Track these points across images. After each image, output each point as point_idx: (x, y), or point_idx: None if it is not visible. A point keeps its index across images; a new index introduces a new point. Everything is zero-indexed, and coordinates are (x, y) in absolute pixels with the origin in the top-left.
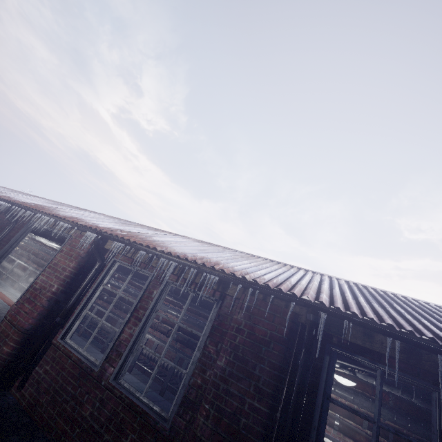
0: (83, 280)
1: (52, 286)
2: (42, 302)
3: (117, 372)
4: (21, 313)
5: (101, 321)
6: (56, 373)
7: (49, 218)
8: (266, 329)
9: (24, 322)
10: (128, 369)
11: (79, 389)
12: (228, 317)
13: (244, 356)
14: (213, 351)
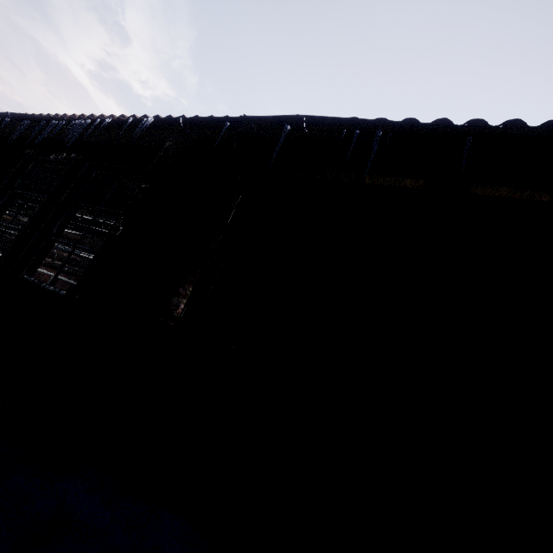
0: None
1: None
2: None
3: None
4: None
5: None
6: None
7: None
8: None
9: None
10: None
11: None
12: None
13: None
14: None
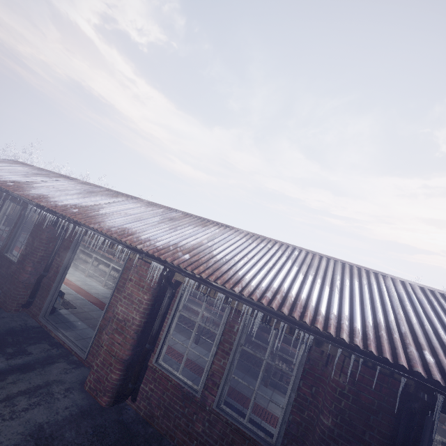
0: (158, 306)
1: (135, 320)
2: (131, 334)
3: (217, 401)
4: (115, 344)
5: (188, 348)
6: (162, 393)
7: (104, 239)
8: (372, 398)
9: (122, 354)
10: (195, 341)
11: (187, 409)
12: (319, 362)
13: (351, 421)
14: (308, 393)
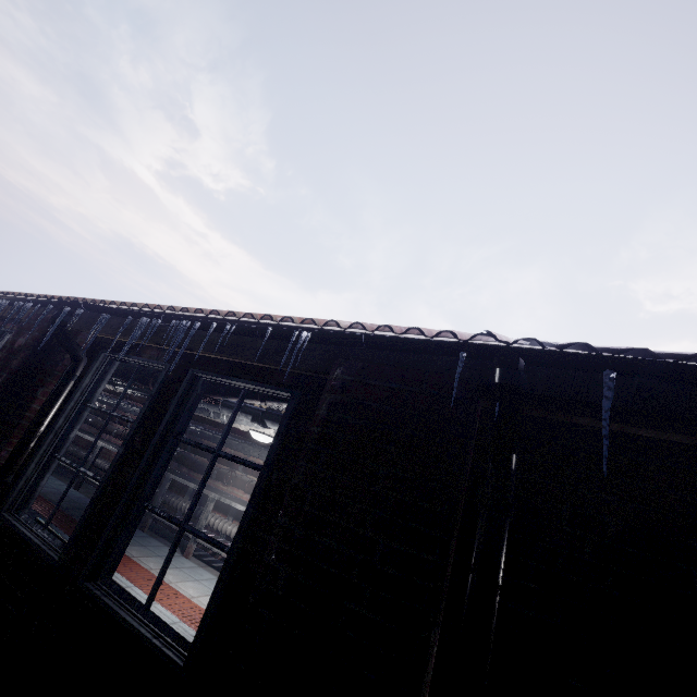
0: None
1: None
2: None
3: None
4: None
5: None
6: None
7: None
8: (24, 340)
9: None
10: (75, 485)
11: None
12: None
13: None
14: None
